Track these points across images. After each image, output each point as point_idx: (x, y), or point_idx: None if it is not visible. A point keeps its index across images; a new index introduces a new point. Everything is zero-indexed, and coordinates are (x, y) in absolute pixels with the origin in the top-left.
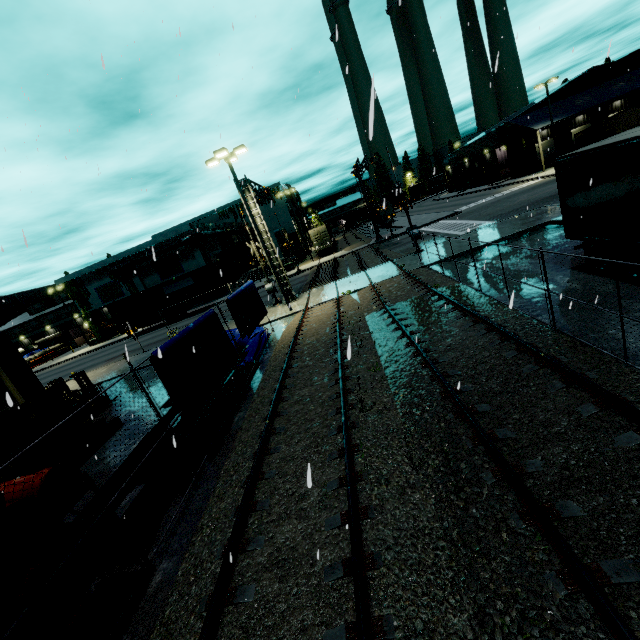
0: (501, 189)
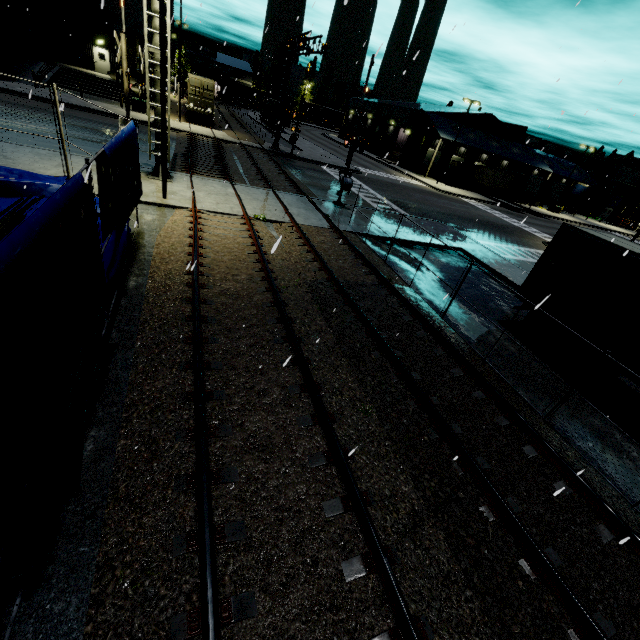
0: (392, 171)
